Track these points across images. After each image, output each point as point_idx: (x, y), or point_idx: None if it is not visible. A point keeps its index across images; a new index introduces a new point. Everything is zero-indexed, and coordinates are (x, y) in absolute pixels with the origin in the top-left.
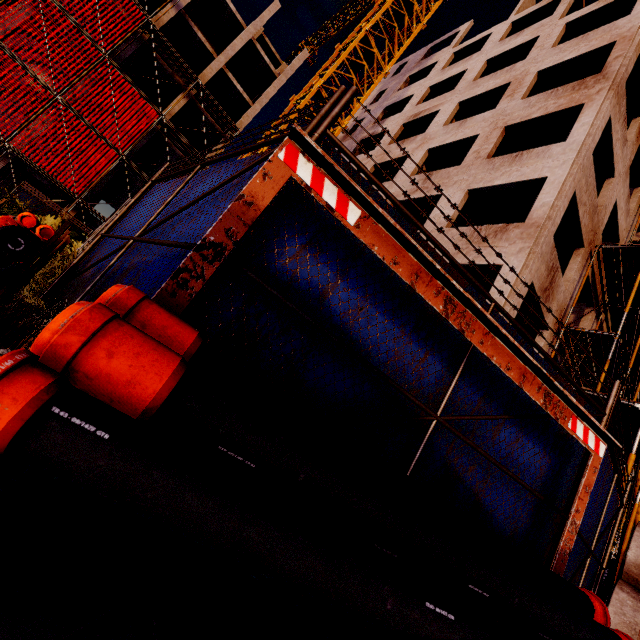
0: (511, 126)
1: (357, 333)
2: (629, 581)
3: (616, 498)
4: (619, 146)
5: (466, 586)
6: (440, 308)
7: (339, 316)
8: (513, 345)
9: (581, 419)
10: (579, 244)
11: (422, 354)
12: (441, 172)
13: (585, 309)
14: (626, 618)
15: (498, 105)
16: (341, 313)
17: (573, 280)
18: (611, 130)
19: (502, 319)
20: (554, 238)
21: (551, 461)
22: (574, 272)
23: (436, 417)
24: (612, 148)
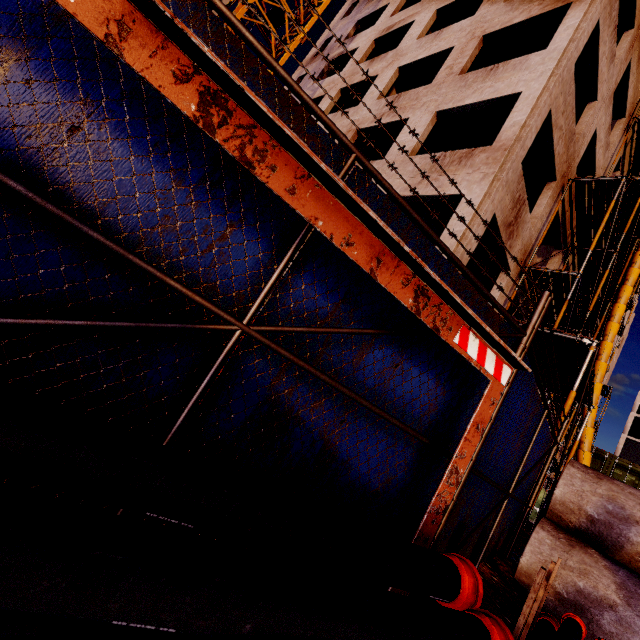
0: (490, 35)
1: (69, 173)
2: (553, 518)
3: (549, 437)
4: (605, 62)
5: (109, 623)
6: (191, 109)
7: (19, 134)
8: (349, 198)
9: (477, 332)
10: (551, 177)
11: (222, 227)
12: (410, 93)
13: (553, 252)
14: (542, 557)
15: (478, 10)
16: (16, 125)
17: (541, 217)
18: (598, 39)
19: (377, 188)
20: (526, 171)
21: (447, 394)
22: (543, 208)
23: (239, 326)
24: (597, 63)
